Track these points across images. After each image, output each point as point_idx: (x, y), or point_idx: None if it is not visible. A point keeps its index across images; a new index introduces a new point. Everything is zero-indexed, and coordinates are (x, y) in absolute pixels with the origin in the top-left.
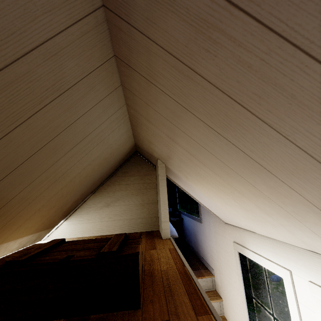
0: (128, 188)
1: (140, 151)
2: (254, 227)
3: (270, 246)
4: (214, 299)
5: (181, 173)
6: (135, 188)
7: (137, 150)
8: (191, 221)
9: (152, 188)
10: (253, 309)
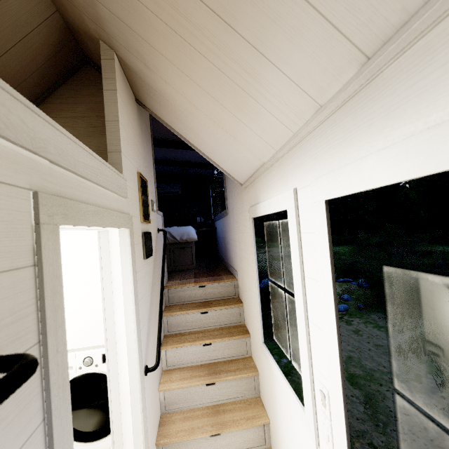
0: (74, 125)
1: (87, 51)
2: (257, 144)
3: (278, 170)
4: (232, 304)
5: (135, 55)
6: (87, 124)
7: (86, 54)
8: (221, 223)
9: None
10: None
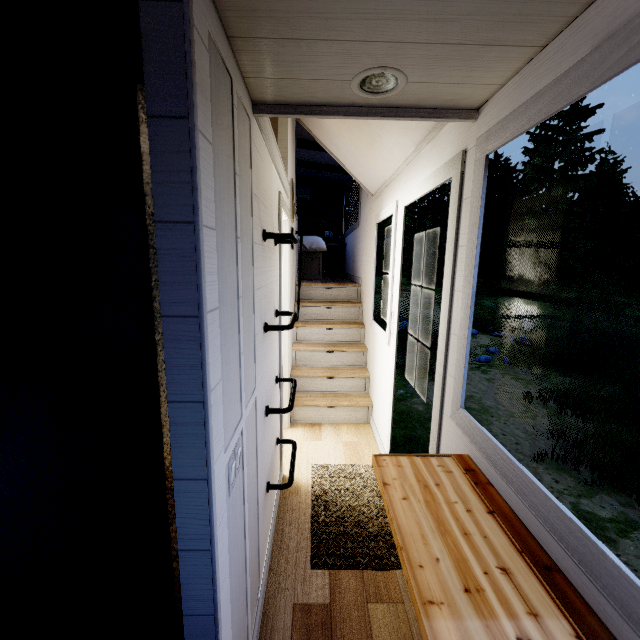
0: None
1: None
2: (381, 167)
3: (393, 187)
4: (353, 304)
5: None
6: None
7: None
8: (352, 237)
9: (276, 136)
10: (431, 380)
